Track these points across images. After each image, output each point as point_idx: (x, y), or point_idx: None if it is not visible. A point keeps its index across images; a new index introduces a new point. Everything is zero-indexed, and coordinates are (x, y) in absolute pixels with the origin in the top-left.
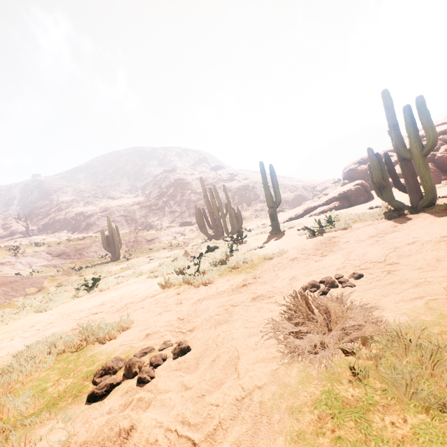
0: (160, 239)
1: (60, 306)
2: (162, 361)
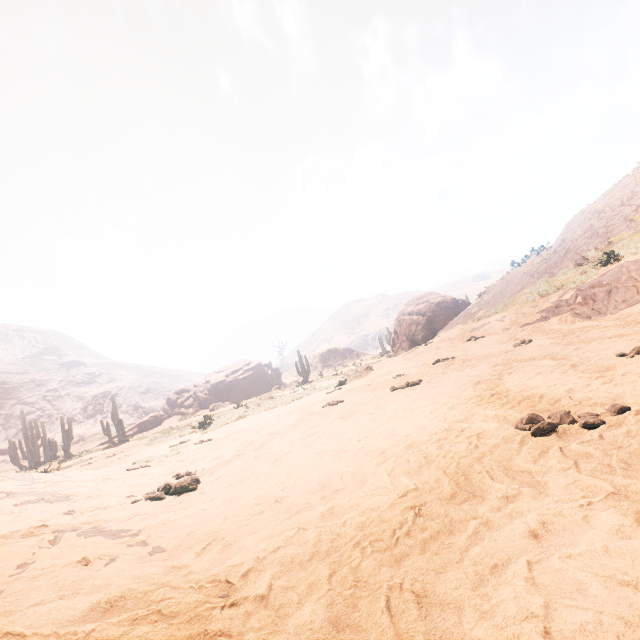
0: None
1: None
2: None
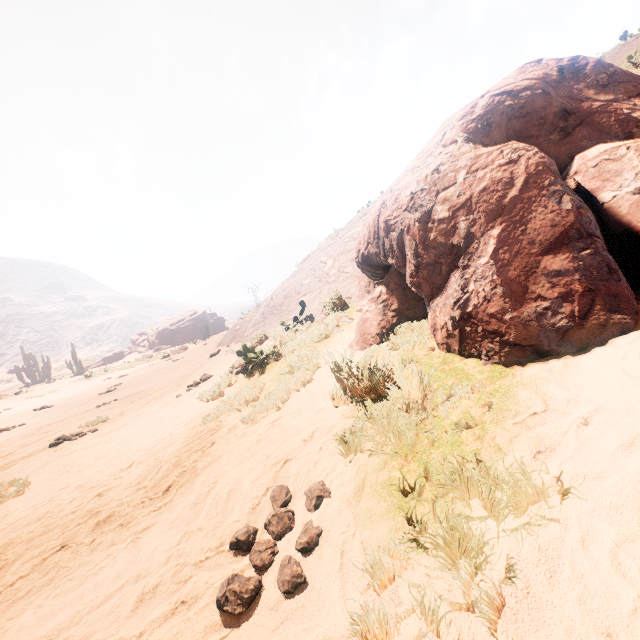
0: None
1: None
2: None
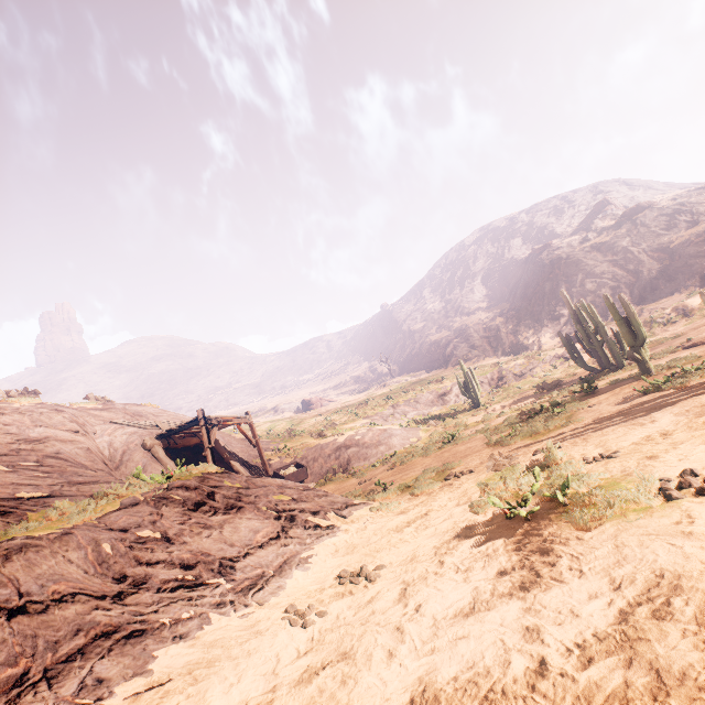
0: (532, 370)
1: (434, 454)
2: (465, 474)
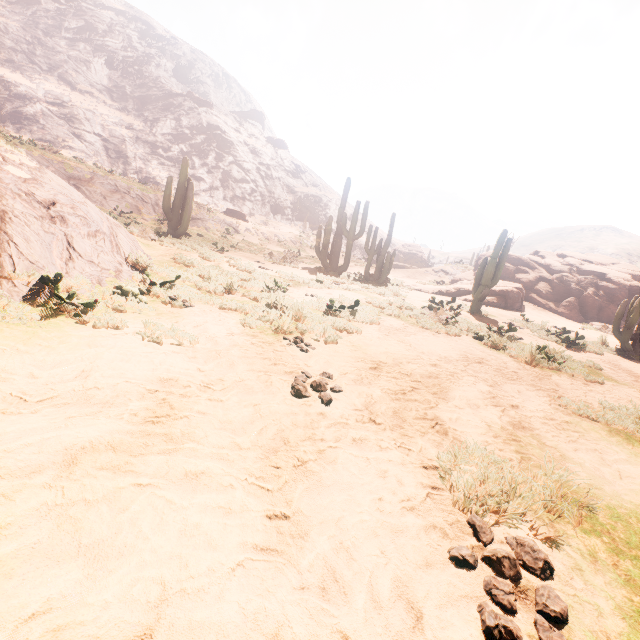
0: (205, 223)
1: (364, 333)
2: None
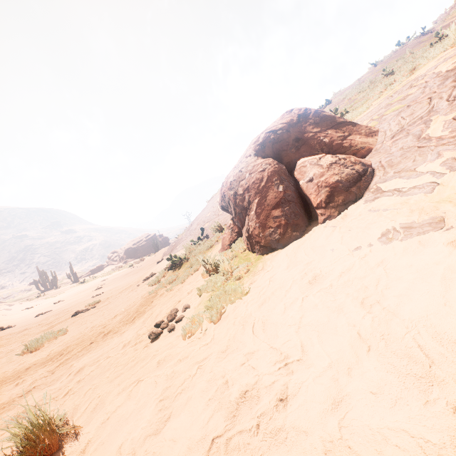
0: (13, 296)
1: None
2: None
